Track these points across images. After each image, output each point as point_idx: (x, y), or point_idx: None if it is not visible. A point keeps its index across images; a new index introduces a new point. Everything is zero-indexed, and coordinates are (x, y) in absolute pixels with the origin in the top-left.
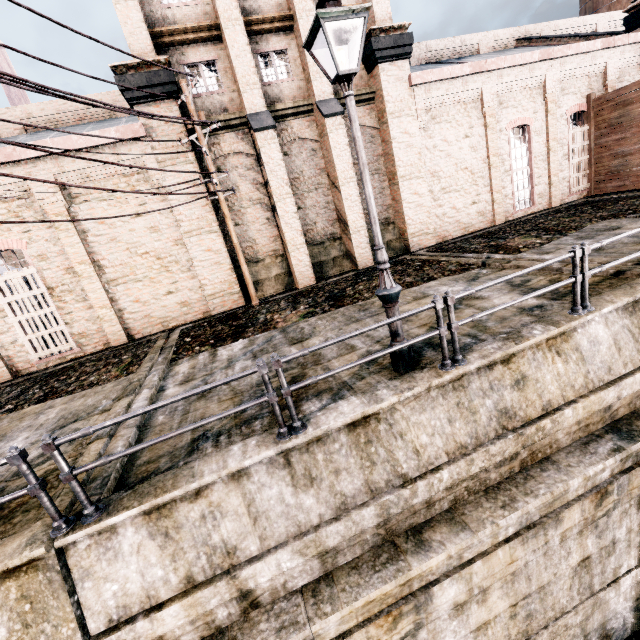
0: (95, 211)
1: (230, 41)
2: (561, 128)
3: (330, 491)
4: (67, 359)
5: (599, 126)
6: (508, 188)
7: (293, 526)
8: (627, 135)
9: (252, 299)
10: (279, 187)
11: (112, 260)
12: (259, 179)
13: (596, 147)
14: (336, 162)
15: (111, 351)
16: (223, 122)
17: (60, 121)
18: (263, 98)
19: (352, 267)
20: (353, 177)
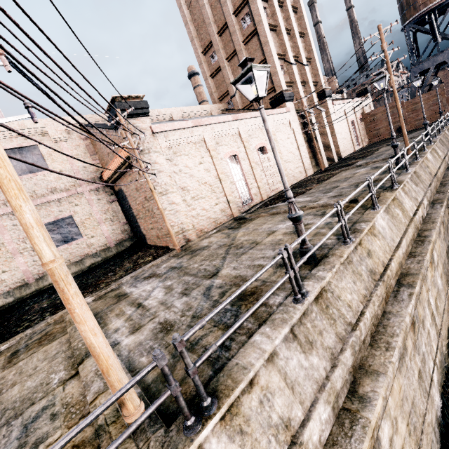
0: (279, 135)
1: (299, 87)
2: (359, 122)
3: (444, 147)
4: (277, 192)
5: (367, 122)
6: (354, 139)
7: (445, 151)
8: (377, 124)
9: (322, 168)
10: (316, 132)
11: (284, 153)
12: (303, 131)
13: (367, 128)
14: (325, 125)
15: (297, 184)
16: (296, 111)
17: (192, 115)
18: (306, 104)
19: (330, 163)
20: (329, 131)
